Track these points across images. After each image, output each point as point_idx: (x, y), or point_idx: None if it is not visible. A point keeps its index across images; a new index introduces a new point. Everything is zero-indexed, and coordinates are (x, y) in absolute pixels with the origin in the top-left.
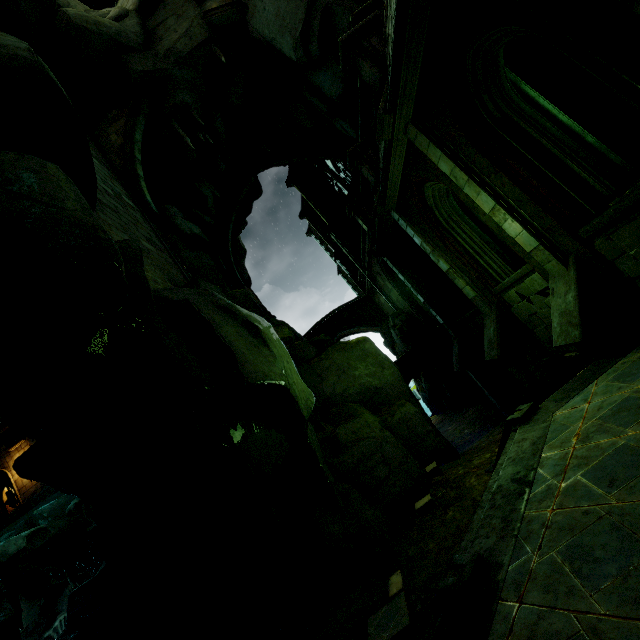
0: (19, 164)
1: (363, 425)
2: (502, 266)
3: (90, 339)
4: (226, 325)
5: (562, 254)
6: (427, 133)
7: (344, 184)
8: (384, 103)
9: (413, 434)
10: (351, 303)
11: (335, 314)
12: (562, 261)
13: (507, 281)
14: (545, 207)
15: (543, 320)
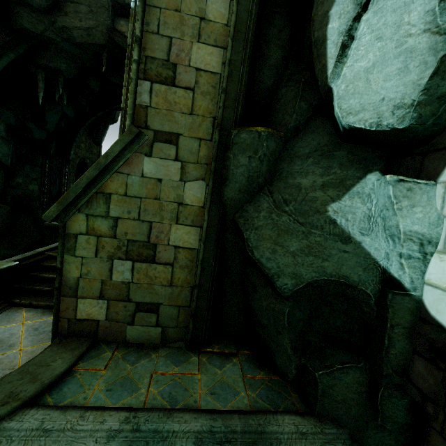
0: None
1: None
2: None
3: None
4: None
5: None
6: None
7: None
8: None
9: None
10: None
11: None
12: None
13: None
14: None
15: None
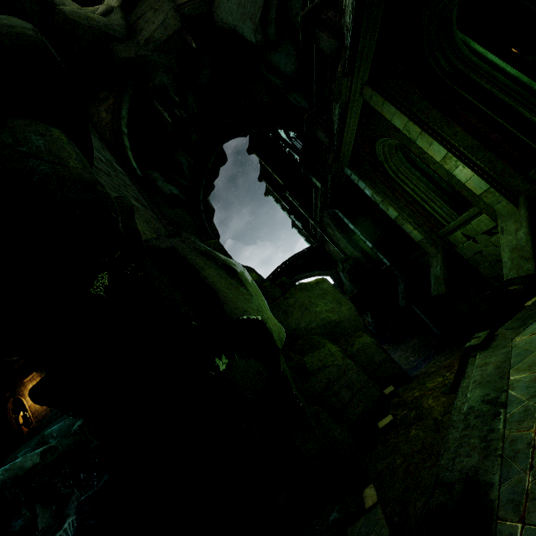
0: (28, 128)
1: (327, 354)
2: (447, 211)
3: (92, 281)
4: (208, 268)
5: (512, 195)
6: (382, 92)
7: (295, 151)
8: (342, 67)
9: (371, 361)
10: (304, 251)
11: (291, 261)
12: (512, 201)
13: (453, 224)
14: (496, 152)
15: (488, 257)
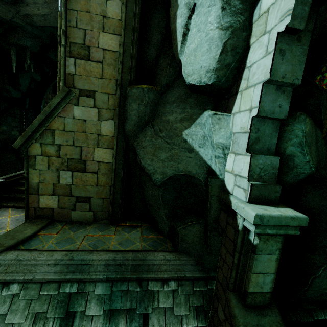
0: None
1: None
2: None
3: None
4: None
5: None
6: None
7: None
8: None
9: None
10: None
11: None
12: None
13: None
14: None
15: None
